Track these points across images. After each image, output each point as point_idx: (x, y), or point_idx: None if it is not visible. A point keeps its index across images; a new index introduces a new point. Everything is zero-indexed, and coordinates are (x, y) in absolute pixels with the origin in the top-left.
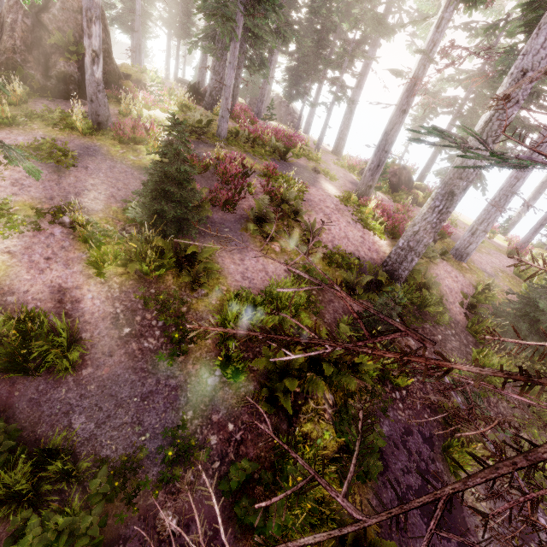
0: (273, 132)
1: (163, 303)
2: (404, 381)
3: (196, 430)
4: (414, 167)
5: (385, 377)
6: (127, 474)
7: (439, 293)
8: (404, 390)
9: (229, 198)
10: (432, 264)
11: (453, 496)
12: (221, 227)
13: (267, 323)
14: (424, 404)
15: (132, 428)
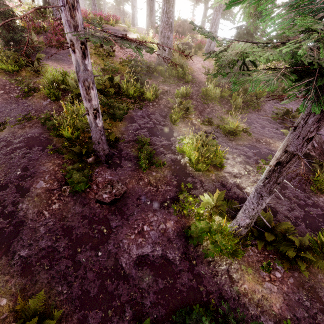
0: (95, 14)
1: (19, 81)
2: (150, 94)
3: (35, 115)
4: (192, 20)
5: (146, 99)
6: (2, 127)
7: (192, 71)
8: (155, 102)
9: (59, 41)
10: (190, 59)
11: (171, 130)
12: (57, 56)
13: (71, 78)
14: (165, 106)
15: (5, 117)
